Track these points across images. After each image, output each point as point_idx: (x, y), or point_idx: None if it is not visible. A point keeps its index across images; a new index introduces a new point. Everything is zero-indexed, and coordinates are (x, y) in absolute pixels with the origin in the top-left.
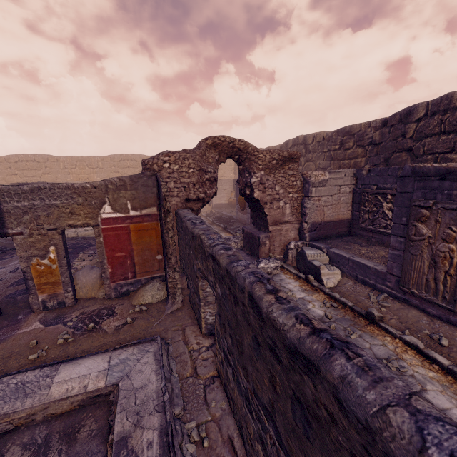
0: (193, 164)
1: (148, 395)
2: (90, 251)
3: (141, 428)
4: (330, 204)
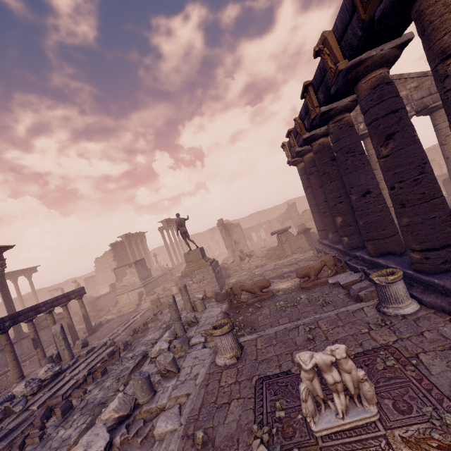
0: None
1: None
2: None
3: None
4: None
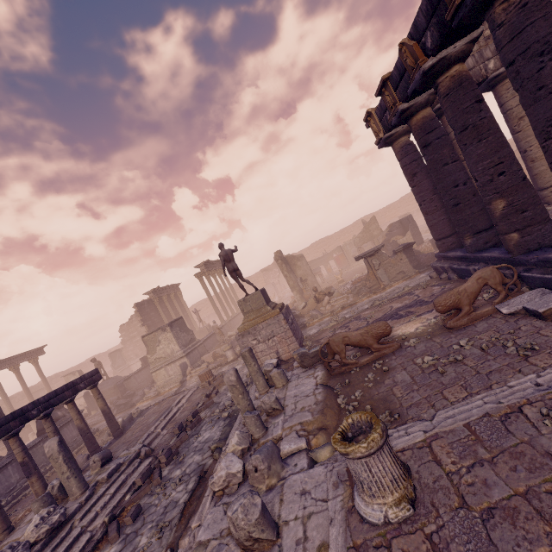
0: None
1: None
2: None
3: None
4: None
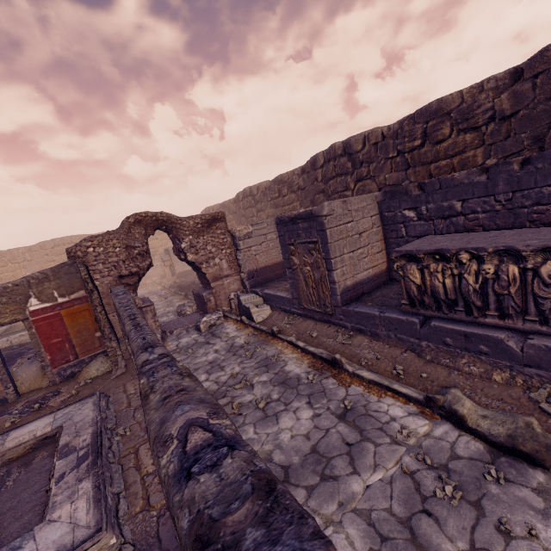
0: (118, 243)
1: (86, 422)
2: (30, 354)
3: (79, 436)
4: (261, 252)
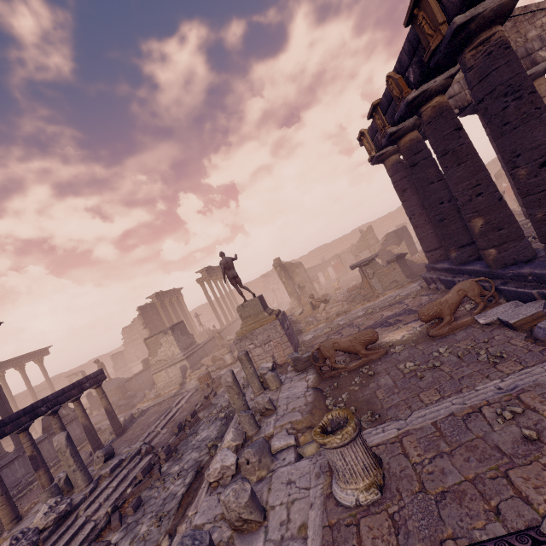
0: None
1: None
2: None
3: None
4: None
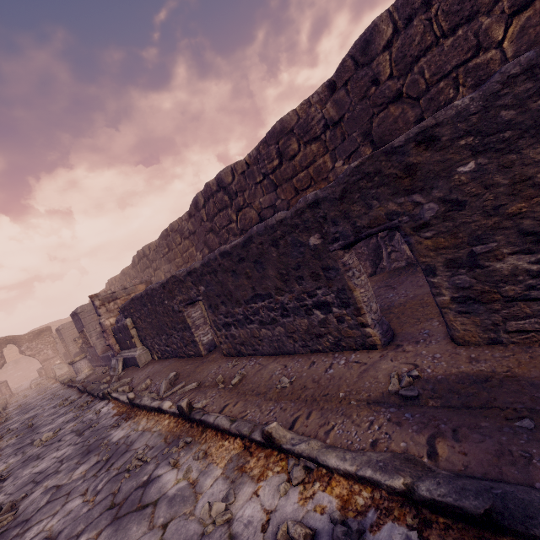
0: None
1: None
2: None
3: None
4: None
